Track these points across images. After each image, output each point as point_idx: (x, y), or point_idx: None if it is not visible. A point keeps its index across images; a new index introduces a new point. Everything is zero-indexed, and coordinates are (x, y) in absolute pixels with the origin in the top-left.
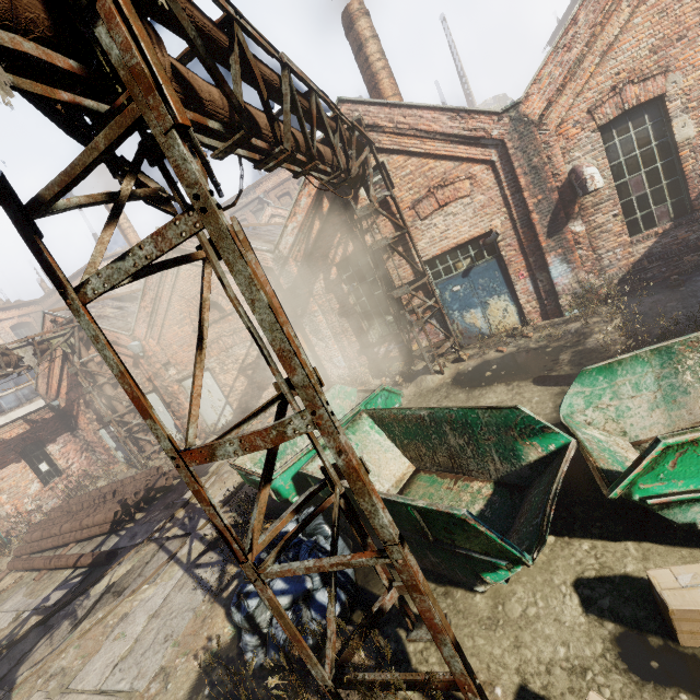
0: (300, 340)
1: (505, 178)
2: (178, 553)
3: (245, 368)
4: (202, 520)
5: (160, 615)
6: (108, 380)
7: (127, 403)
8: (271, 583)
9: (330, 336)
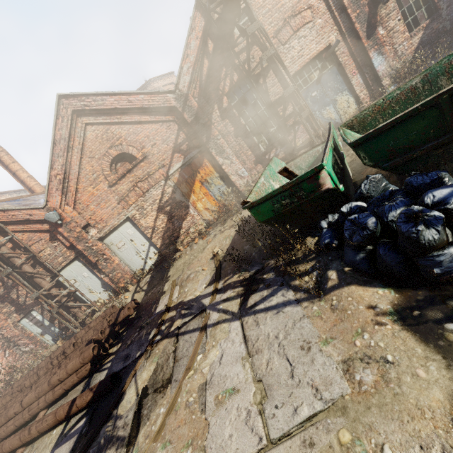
0: (207, 166)
1: (333, 4)
2: (210, 322)
3: (163, 206)
4: (205, 299)
5: (260, 349)
6: (25, 261)
7: (48, 280)
8: (428, 200)
9: (233, 153)
